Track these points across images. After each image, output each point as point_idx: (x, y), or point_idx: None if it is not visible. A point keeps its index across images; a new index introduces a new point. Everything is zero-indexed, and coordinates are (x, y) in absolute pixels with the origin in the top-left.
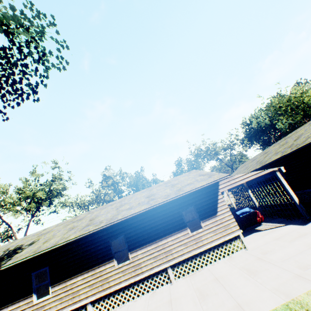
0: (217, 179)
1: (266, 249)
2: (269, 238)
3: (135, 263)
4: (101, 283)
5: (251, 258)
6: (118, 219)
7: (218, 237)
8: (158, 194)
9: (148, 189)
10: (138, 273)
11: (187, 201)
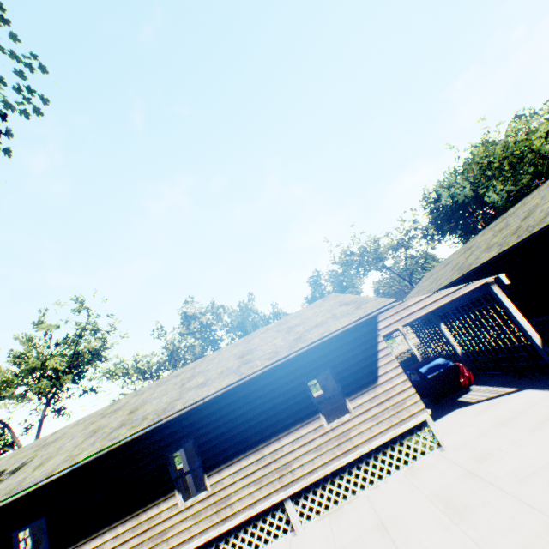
0: (372, 310)
1: (482, 449)
2: (488, 422)
3: (219, 496)
4: (152, 543)
5: (453, 471)
6: (174, 411)
7: (384, 429)
8: (259, 350)
9: (246, 339)
10: (225, 517)
11: (316, 360)
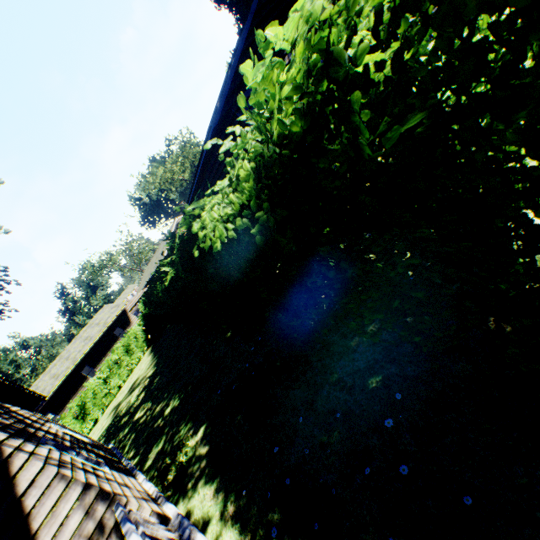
0: (123, 307)
1: None
2: None
3: None
4: None
5: None
6: (81, 357)
7: None
8: (93, 334)
9: (78, 338)
10: None
11: (113, 326)
